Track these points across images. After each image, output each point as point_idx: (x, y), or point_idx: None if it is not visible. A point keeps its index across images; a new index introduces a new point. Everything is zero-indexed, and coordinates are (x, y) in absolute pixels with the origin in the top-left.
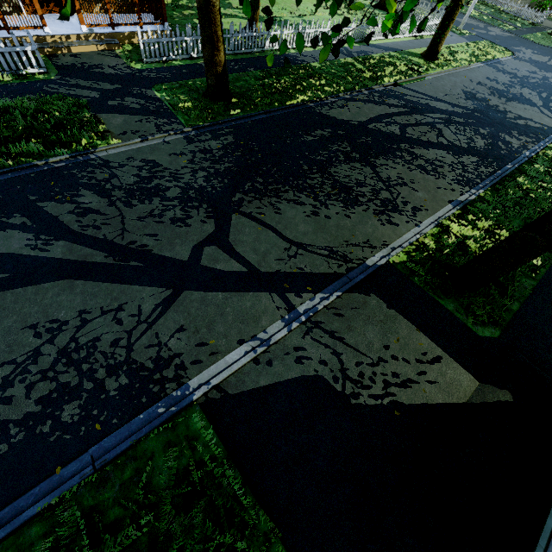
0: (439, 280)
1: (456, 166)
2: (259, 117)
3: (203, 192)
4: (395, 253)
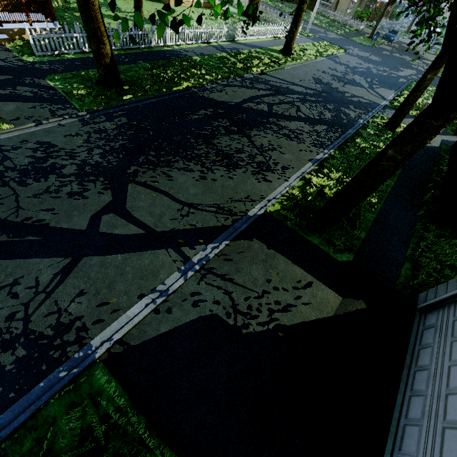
0: (306, 222)
1: (312, 133)
2: (149, 101)
3: (100, 167)
4: (271, 203)
